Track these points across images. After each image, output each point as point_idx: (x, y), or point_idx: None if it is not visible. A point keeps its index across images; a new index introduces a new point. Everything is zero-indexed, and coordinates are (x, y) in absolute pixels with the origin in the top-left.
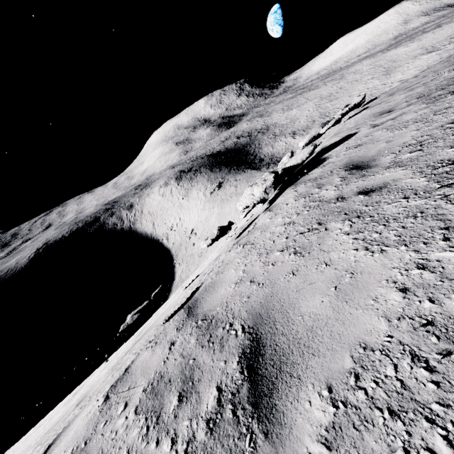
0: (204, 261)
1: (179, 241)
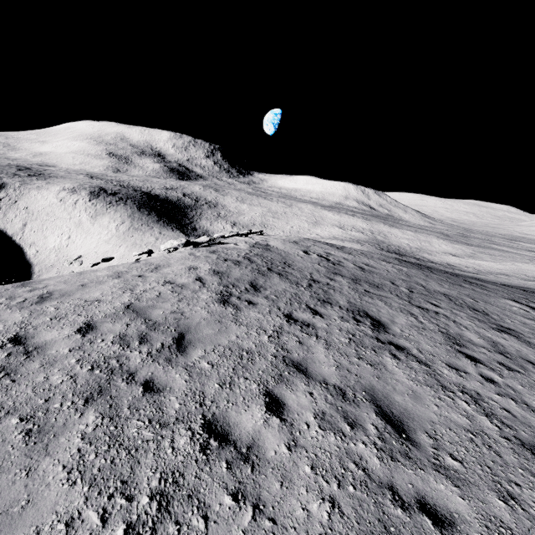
0: None
1: (52, 261)
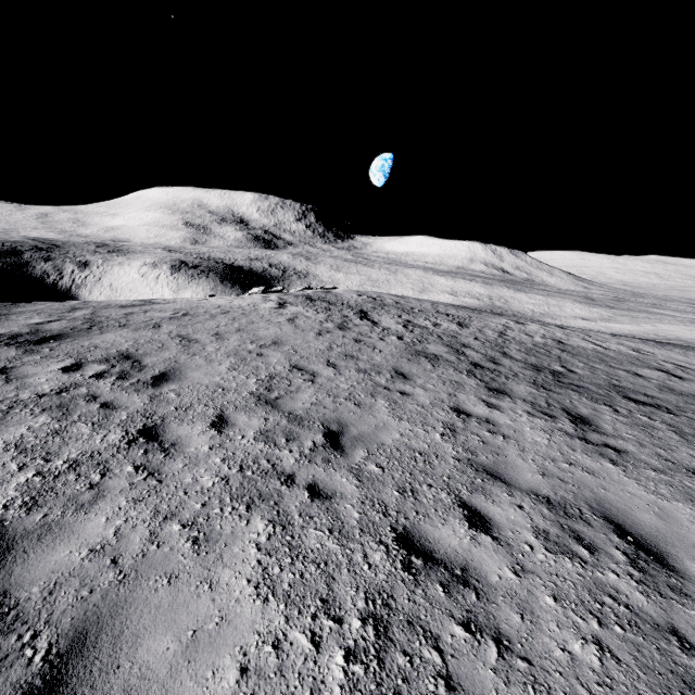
0: None
1: None
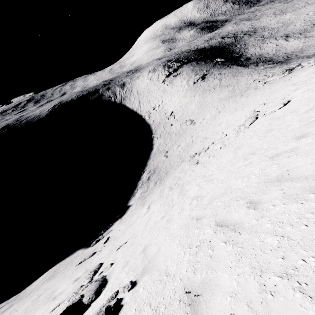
0: (182, 140)
1: (158, 120)
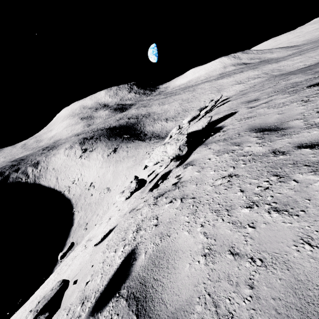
0: (100, 208)
1: (79, 192)
